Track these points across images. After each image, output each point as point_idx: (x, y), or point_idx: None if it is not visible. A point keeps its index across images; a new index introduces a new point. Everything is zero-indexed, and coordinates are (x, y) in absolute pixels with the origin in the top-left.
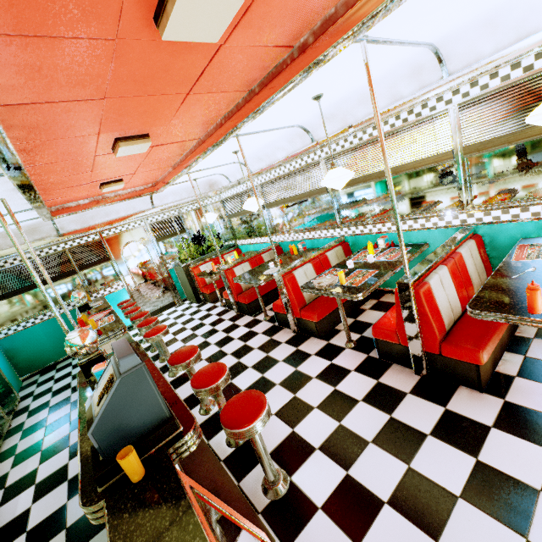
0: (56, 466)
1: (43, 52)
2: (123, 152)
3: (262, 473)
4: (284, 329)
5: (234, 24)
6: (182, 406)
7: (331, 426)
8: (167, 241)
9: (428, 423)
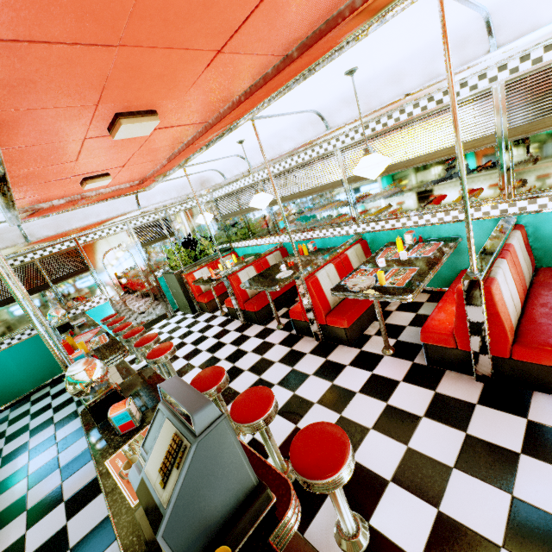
0: (50, 530)
1: None
2: (123, 132)
3: (330, 519)
4: (303, 337)
5: None
6: (258, 460)
7: (398, 450)
8: (154, 247)
9: (514, 439)
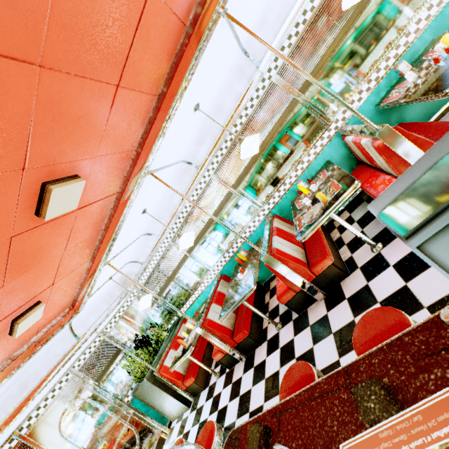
0: None
1: None
2: (54, 205)
3: None
4: (307, 310)
5: None
6: None
7: None
8: (109, 374)
9: None
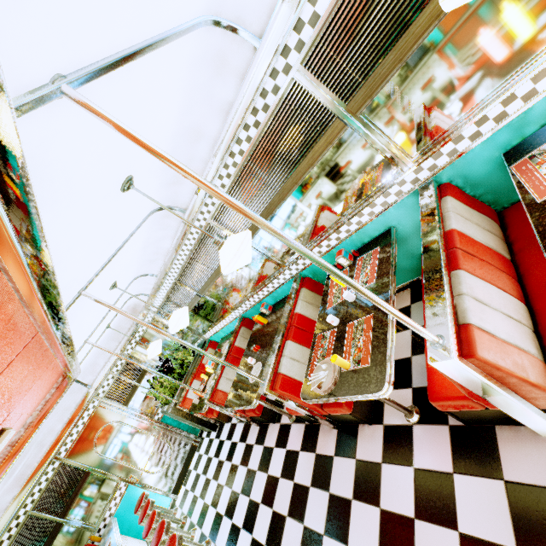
0: None
1: None
2: None
3: None
4: (320, 427)
5: None
6: None
7: None
8: (136, 395)
9: None
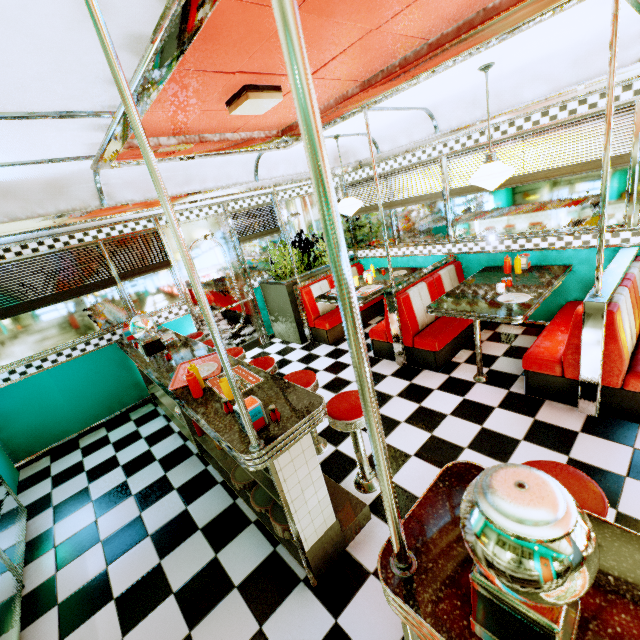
0: None
1: None
2: None
3: None
4: (545, 401)
5: None
6: None
7: None
8: (252, 244)
9: None
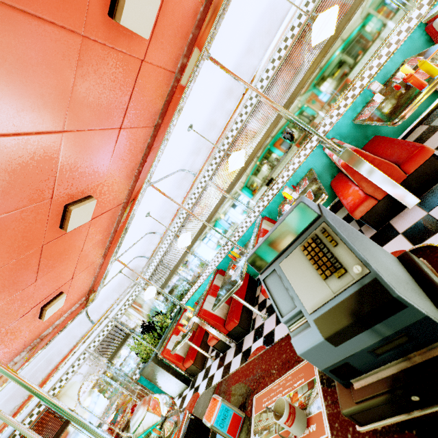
0: None
1: (25, 40)
2: (73, 220)
3: None
4: None
5: (149, 36)
6: None
7: None
8: (119, 355)
9: None
